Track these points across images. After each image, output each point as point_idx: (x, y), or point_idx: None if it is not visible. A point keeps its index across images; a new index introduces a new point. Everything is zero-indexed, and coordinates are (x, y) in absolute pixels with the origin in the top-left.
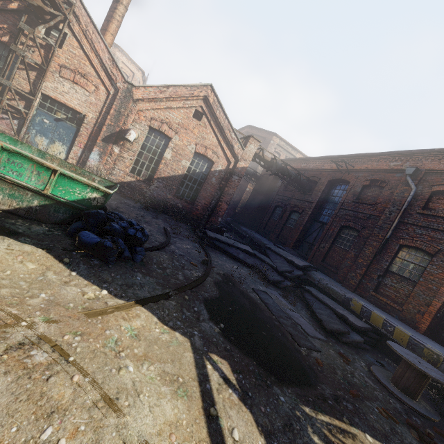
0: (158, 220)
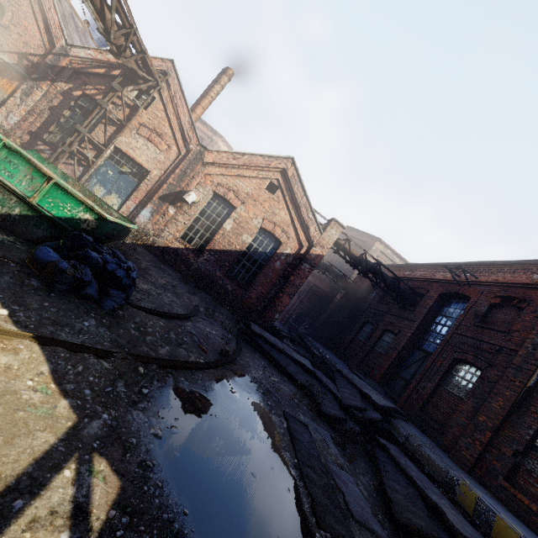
0: (193, 297)
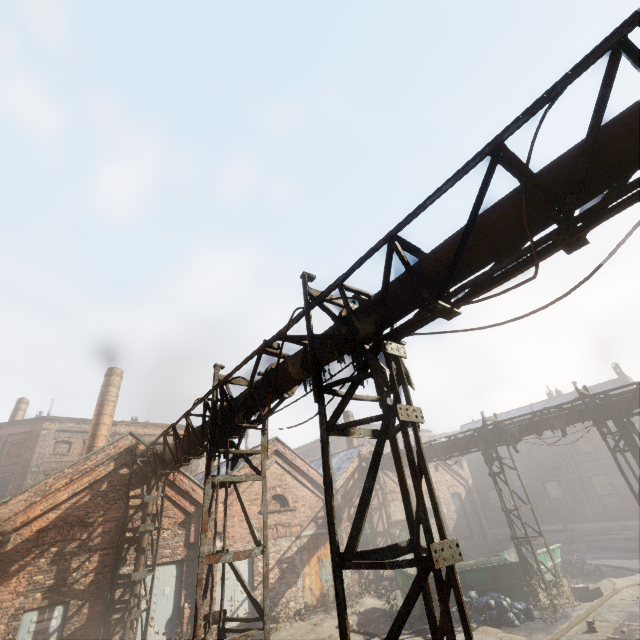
0: None
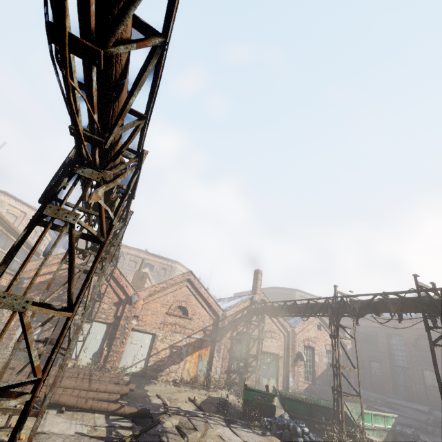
0: None
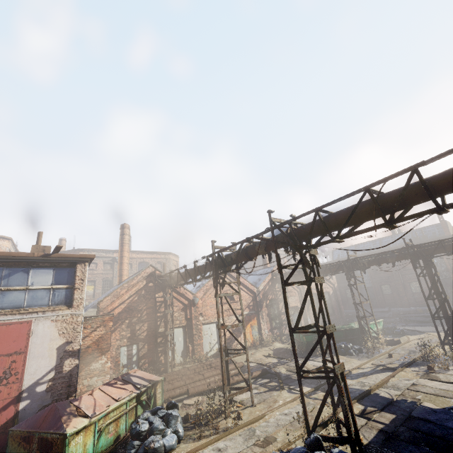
0: None
